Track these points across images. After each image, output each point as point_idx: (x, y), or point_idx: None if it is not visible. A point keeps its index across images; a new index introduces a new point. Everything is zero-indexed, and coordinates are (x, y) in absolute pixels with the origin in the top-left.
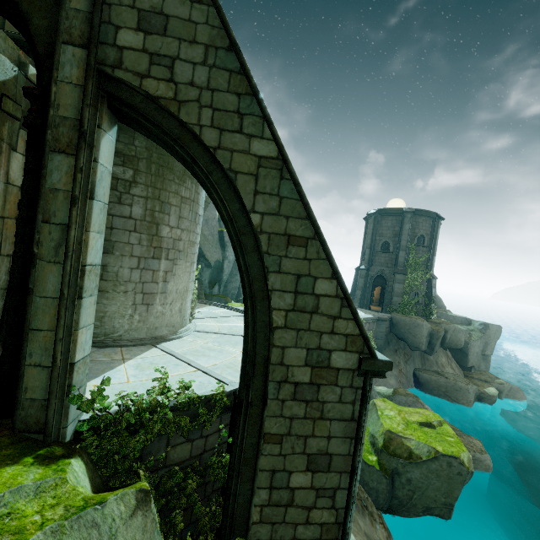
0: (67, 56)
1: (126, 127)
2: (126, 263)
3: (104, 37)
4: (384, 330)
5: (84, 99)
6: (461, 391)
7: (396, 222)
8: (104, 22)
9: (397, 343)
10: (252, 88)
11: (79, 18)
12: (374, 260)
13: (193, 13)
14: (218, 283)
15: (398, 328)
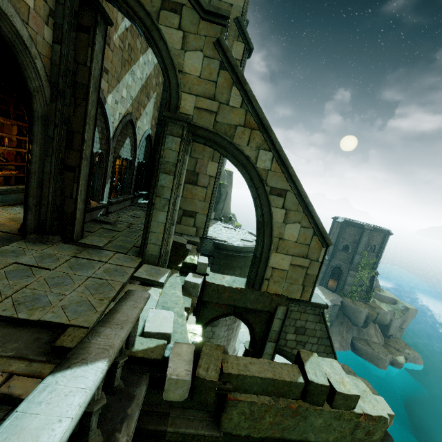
0: (268, 345)
1: (233, 266)
2: (223, 329)
3: (281, 337)
4: (336, 311)
5: (272, 360)
6: (381, 360)
7: (357, 232)
8: (282, 332)
9: (343, 318)
10: (333, 352)
11: (275, 333)
12: (335, 254)
13: (316, 326)
14: None
15: (346, 310)
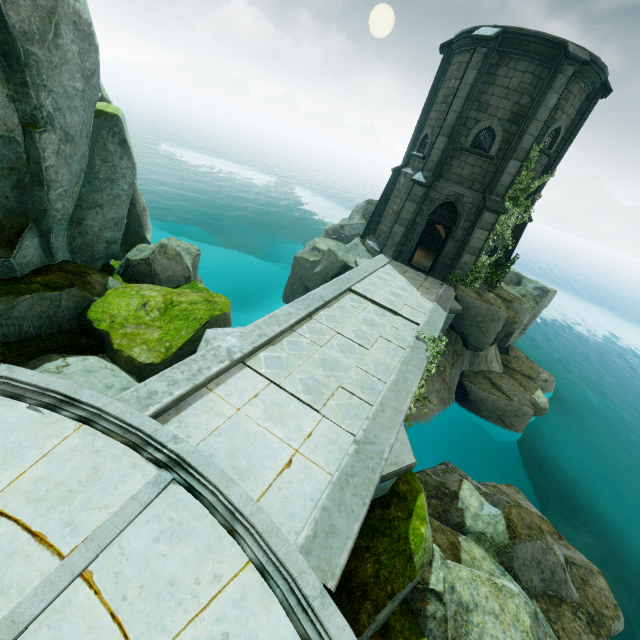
0: None
1: None
2: None
3: None
4: (446, 327)
5: None
6: (524, 417)
7: (531, 80)
8: None
9: (448, 336)
10: None
11: None
12: (447, 166)
13: None
14: (33, 228)
15: (462, 317)
